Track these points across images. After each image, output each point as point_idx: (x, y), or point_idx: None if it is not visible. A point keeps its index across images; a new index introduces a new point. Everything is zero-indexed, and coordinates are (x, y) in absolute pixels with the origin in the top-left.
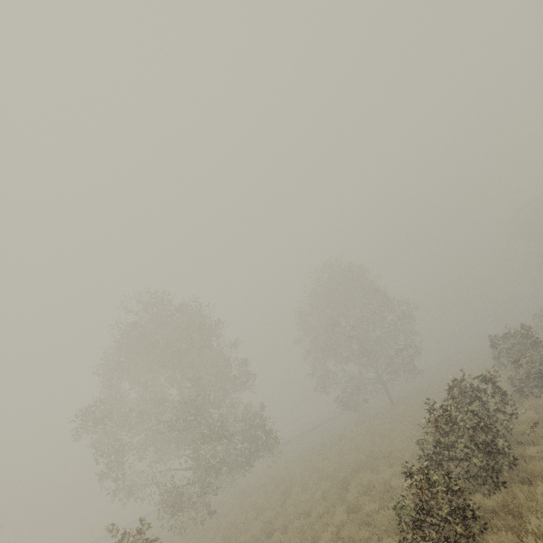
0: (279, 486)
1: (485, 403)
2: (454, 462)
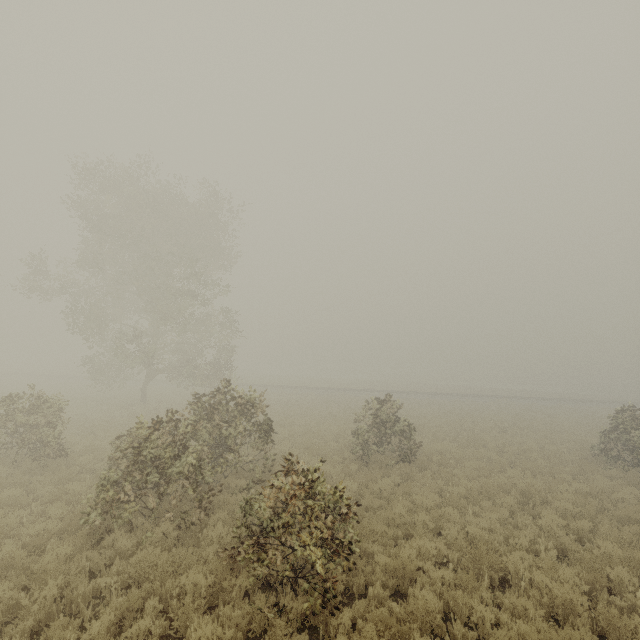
0: None
1: None
2: None
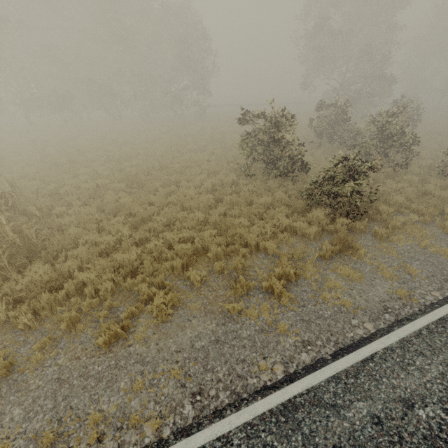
0: None
1: None
2: None
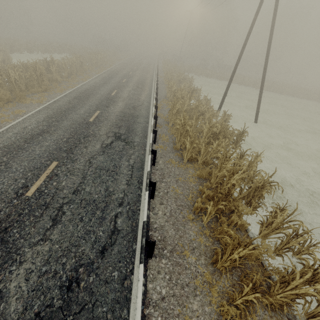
0: None
1: None
2: None
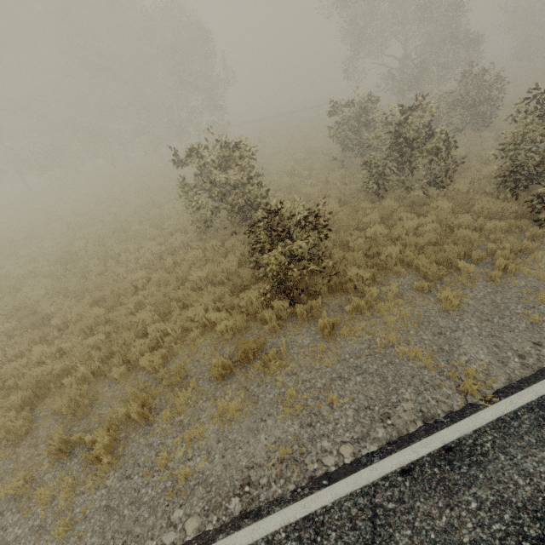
0: None
1: None
2: None
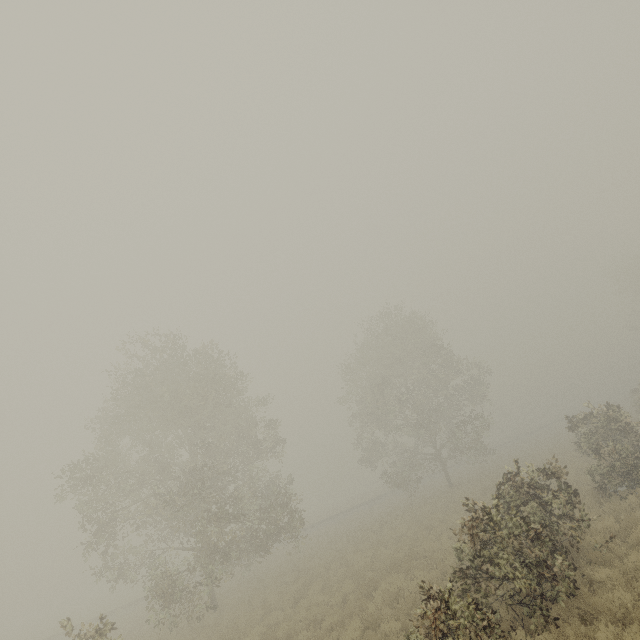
0: (298, 579)
1: (550, 504)
2: (497, 582)
